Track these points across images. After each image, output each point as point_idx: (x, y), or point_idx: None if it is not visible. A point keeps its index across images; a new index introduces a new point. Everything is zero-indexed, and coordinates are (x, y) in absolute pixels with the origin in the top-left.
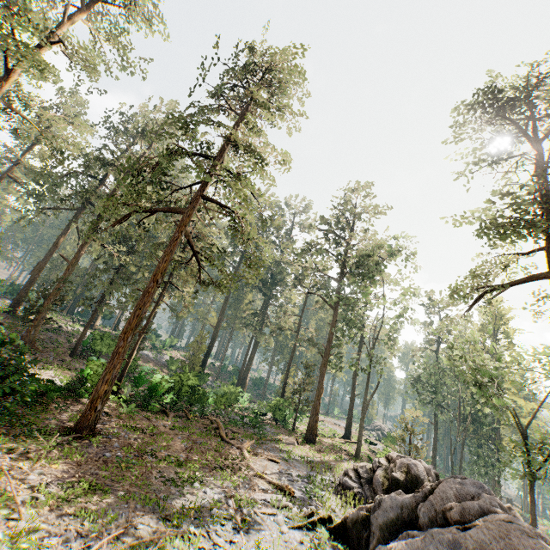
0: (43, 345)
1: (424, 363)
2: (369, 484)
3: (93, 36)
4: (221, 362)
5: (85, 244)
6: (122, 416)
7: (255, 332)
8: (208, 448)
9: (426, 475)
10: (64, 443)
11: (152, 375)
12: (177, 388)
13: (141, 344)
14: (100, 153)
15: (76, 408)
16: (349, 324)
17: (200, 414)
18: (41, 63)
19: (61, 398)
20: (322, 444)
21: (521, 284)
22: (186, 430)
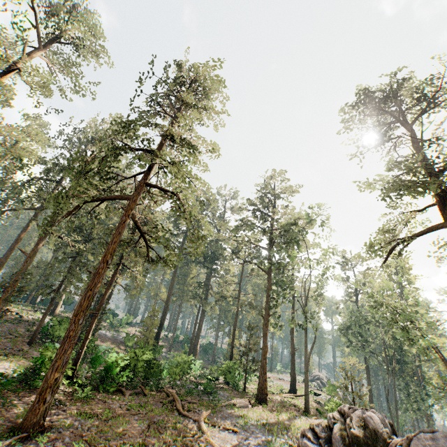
0: (1, 336)
1: (349, 314)
2: (328, 443)
3: (50, 68)
4: (173, 333)
5: (43, 237)
6: (77, 402)
7: (201, 302)
8: (165, 425)
9: (383, 427)
10: (7, 446)
11: (108, 354)
12: (133, 365)
13: (98, 324)
14: (57, 160)
15: (28, 400)
16: (282, 286)
17: (156, 388)
18: (1, 85)
19: (13, 391)
20: (273, 402)
21: (425, 233)
22: (143, 409)
